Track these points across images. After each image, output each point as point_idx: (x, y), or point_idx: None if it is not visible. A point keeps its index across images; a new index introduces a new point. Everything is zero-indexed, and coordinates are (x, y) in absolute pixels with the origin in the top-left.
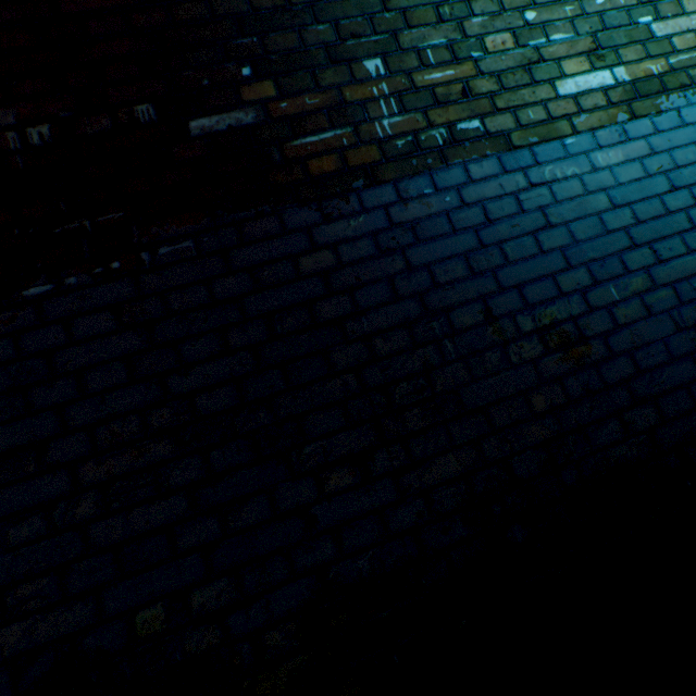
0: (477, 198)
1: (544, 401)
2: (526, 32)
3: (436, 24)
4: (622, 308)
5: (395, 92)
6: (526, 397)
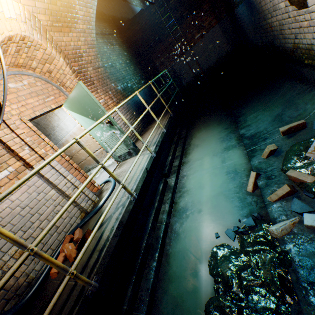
0: (134, 8)
1: None
2: None
3: None
4: None
5: None
6: None
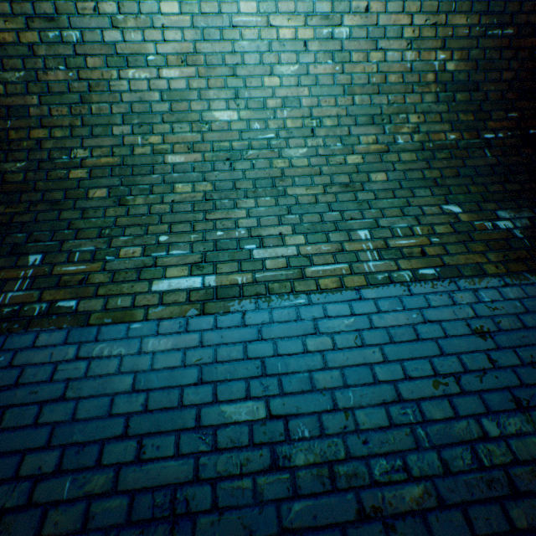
0: (26, 361)
1: None
2: (155, 247)
3: (95, 238)
4: (62, 510)
5: (35, 275)
6: None
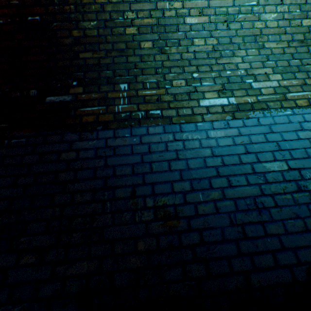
0: (148, 141)
1: (144, 245)
2: (192, 80)
3: (154, 74)
4: (203, 205)
5: (129, 96)
6: (136, 241)
